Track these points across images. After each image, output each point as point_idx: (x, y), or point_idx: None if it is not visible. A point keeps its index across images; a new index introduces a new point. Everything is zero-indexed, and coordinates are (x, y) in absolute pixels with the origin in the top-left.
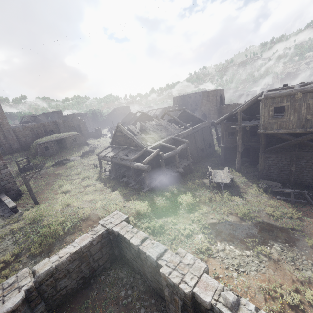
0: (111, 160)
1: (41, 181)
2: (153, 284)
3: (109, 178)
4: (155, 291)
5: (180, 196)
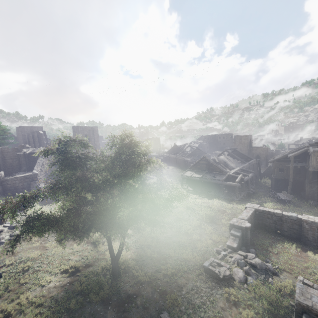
0: (199, 179)
1: None
2: (288, 233)
3: (196, 192)
4: (289, 236)
5: (264, 204)
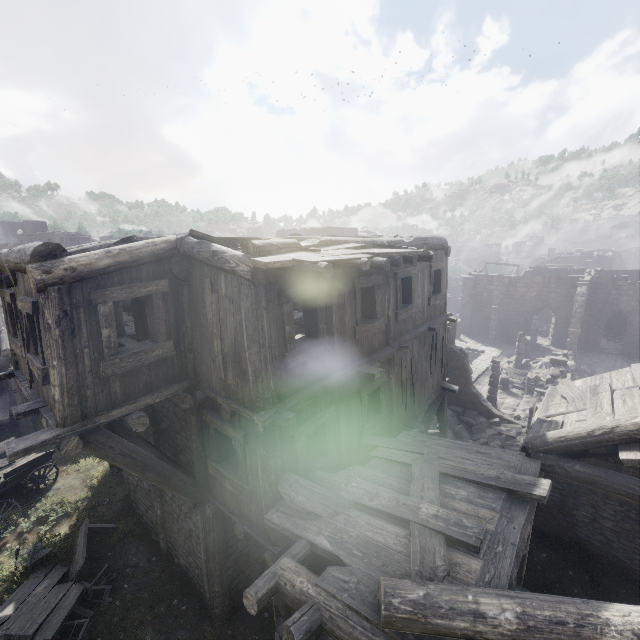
0: None
1: None
2: None
3: None
4: None
5: None
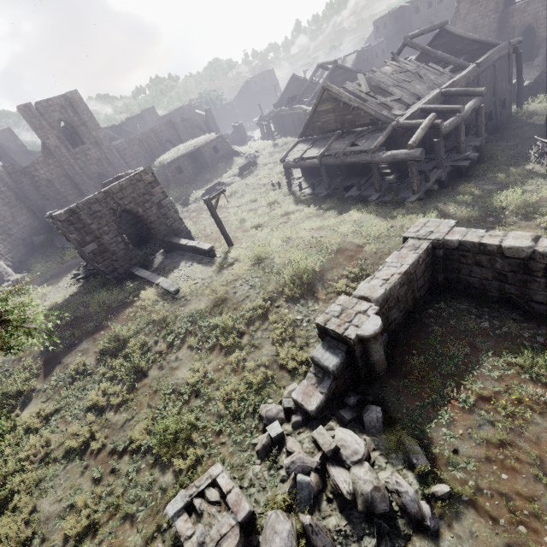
0: (319, 162)
1: (204, 220)
2: None
3: (316, 198)
4: None
5: (496, 197)
